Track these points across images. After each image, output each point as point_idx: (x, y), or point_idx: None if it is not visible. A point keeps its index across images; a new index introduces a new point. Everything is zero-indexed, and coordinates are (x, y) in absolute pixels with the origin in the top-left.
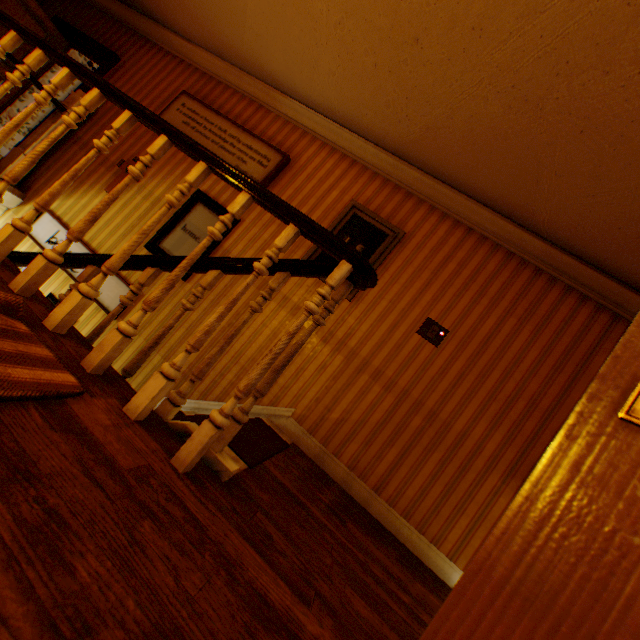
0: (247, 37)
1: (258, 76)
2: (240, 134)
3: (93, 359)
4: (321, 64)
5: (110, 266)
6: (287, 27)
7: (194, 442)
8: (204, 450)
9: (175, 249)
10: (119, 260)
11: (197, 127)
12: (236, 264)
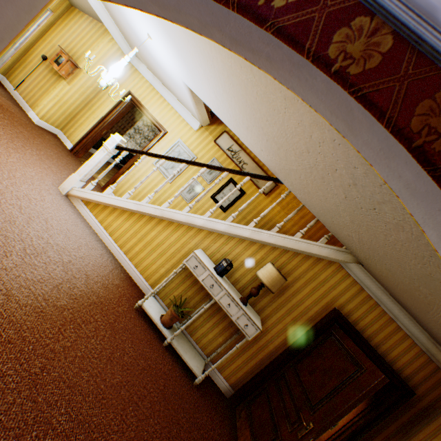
0: None
1: None
2: None
3: None
4: None
5: None
6: None
7: None
8: None
9: None
10: None
11: None
12: None
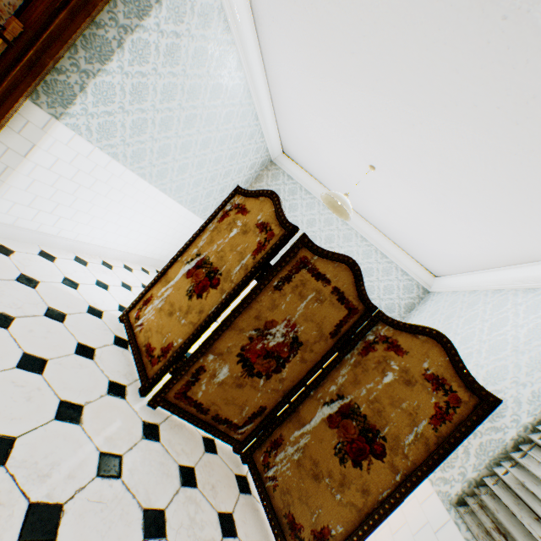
0: None
1: None
2: None
3: None
4: None
5: None
6: None
7: None
8: None
9: None
10: None
11: None
12: None
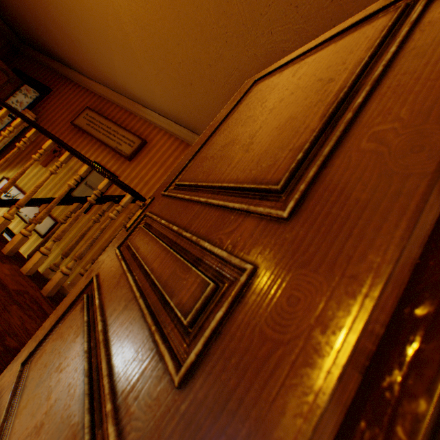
0: (119, 79)
1: (129, 97)
2: (119, 129)
3: (8, 248)
4: (155, 93)
5: (20, 203)
6: (135, 75)
7: (53, 281)
8: (59, 286)
9: (80, 195)
10: (25, 200)
11: (95, 126)
12: (87, 199)
